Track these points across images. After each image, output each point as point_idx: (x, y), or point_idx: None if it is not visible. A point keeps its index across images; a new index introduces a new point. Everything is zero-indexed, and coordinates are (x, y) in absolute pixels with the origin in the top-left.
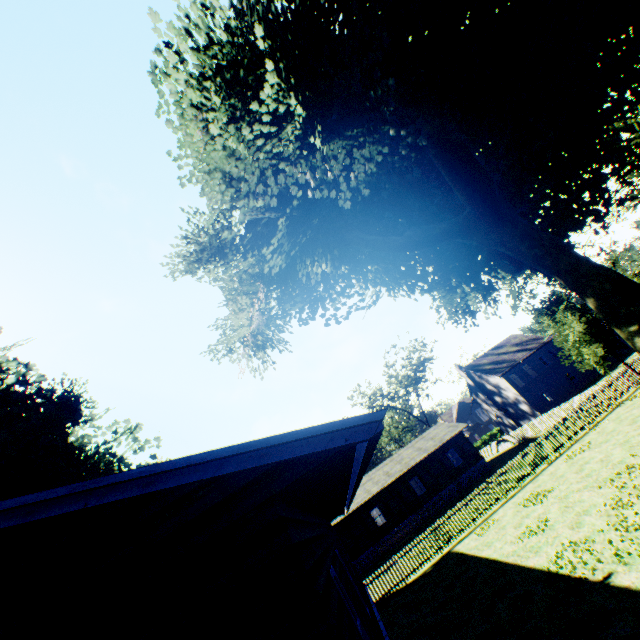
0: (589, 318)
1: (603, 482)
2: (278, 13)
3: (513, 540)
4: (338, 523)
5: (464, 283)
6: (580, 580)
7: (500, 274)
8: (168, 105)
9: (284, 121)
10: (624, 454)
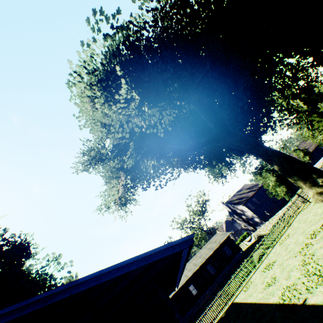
0: (277, 174)
1: (296, 253)
2: (123, 56)
3: (261, 290)
4: (172, 297)
5: (219, 162)
6: (293, 305)
7: (234, 156)
8: (75, 96)
9: (130, 101)
10: (303, 238)
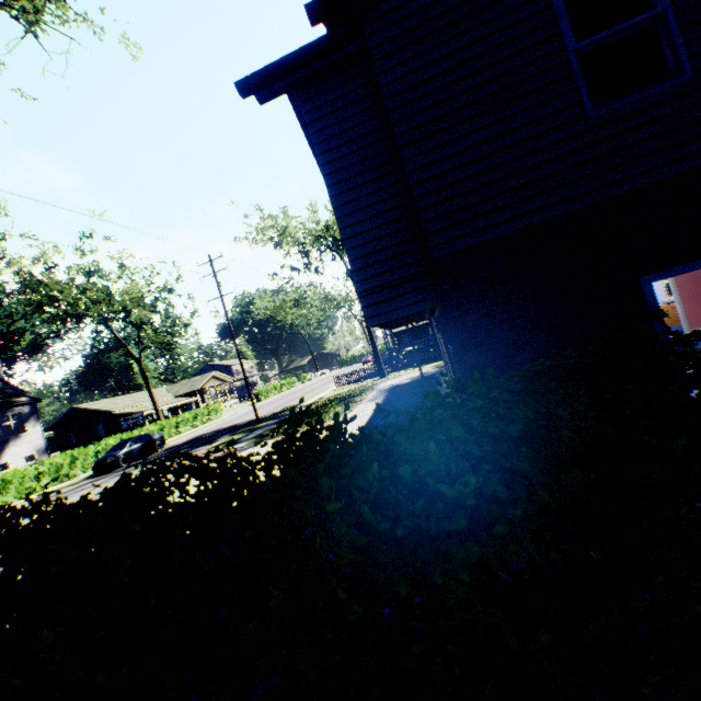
0: None
1: None
2: None
3: None
4: None
5: None
6: None
7: None
8: None
9: None
10: None
